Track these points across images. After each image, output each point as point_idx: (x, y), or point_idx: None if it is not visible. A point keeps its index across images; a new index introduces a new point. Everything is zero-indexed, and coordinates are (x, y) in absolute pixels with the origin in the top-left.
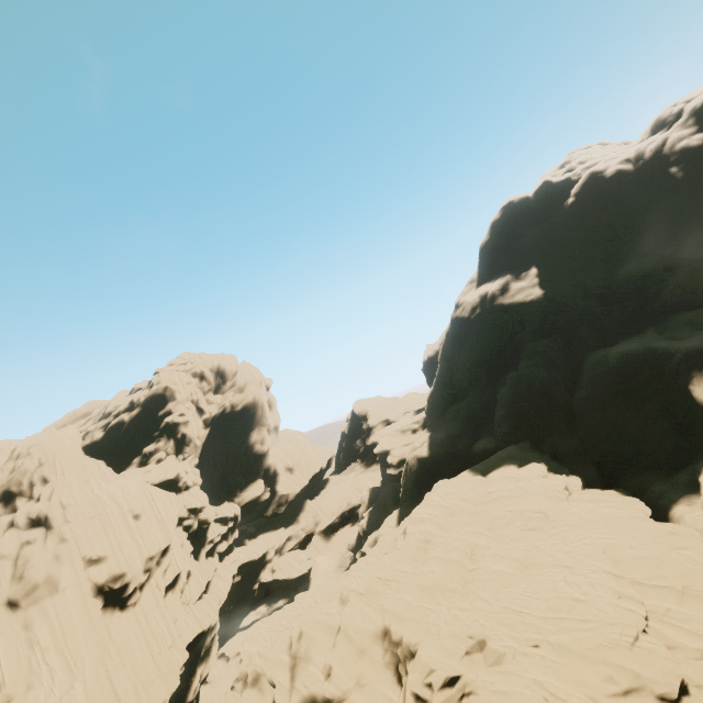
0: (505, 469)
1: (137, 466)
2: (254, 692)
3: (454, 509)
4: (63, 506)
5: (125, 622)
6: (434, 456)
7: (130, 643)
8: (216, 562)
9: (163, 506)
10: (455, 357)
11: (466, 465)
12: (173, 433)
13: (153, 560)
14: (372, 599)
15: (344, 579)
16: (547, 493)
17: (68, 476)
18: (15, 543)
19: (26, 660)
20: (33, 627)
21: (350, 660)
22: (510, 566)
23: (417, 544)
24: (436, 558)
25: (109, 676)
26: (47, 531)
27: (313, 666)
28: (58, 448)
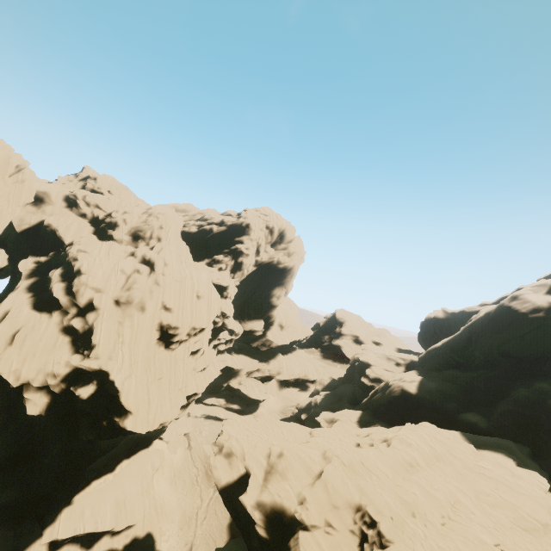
0: (502, 457)
1: (206, 264)
2: (225, 461)
3: (441, 455)
4: (164, 262)
5: (164, 356)
6: (419, 397)
7: (162, 371)
8: (216, 355)
9: (214, 301)
10: (482, 335)
11: (446, 422)
12: (236, 256)
13: (194, 330)
14: (353, 475)
15: (307, 432)
16: (550, 510)
17: (171, 244)
18: (132, 267)
19: (114, 341)
20: (123, 324)
21: (323, 507)
22: (498, 546)
23: (402, 461)
24: (420, 485)
25: (147, 383)
26: (151, 271)
27: (289, 485)
28: (173, 224)
